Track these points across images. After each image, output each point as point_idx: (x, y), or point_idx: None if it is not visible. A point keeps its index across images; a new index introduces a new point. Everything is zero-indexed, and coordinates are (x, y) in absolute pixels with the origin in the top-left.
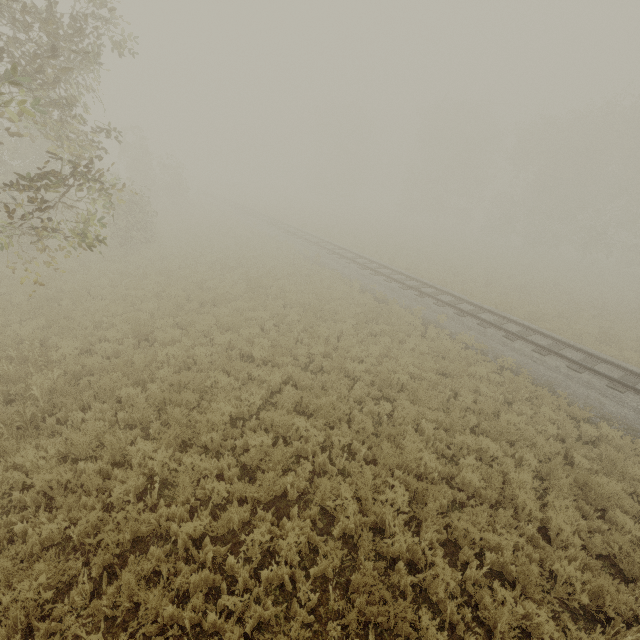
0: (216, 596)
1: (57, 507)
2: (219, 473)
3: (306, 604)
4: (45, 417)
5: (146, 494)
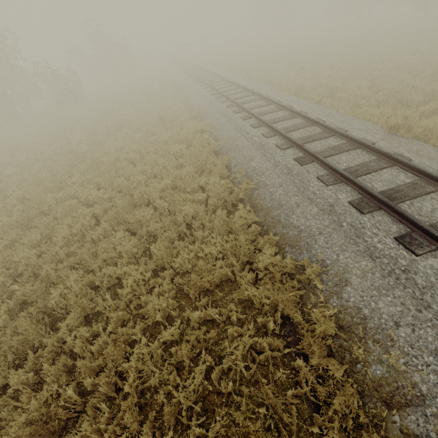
0: None
1: None
2: None
3: None
4: None
5: None
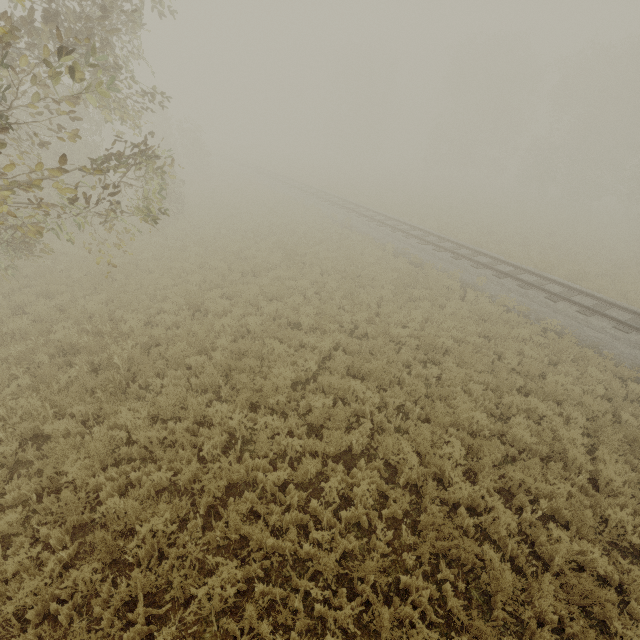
0: (304, 531)
1: (157, 459)
2: (288, 431)
3: (383, 539)
4: (127, 383)
5: (228, 449)
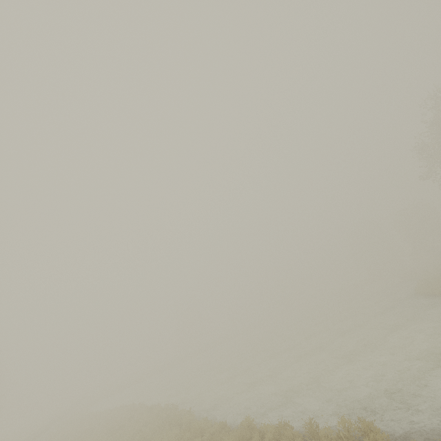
0: None
1: None
2: None
3: None
4: None
5: None
